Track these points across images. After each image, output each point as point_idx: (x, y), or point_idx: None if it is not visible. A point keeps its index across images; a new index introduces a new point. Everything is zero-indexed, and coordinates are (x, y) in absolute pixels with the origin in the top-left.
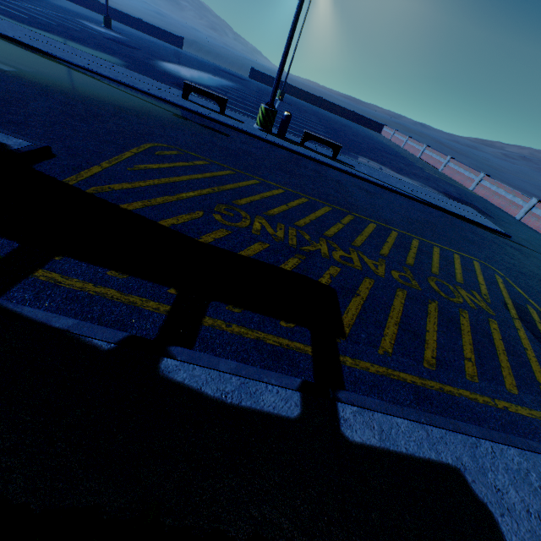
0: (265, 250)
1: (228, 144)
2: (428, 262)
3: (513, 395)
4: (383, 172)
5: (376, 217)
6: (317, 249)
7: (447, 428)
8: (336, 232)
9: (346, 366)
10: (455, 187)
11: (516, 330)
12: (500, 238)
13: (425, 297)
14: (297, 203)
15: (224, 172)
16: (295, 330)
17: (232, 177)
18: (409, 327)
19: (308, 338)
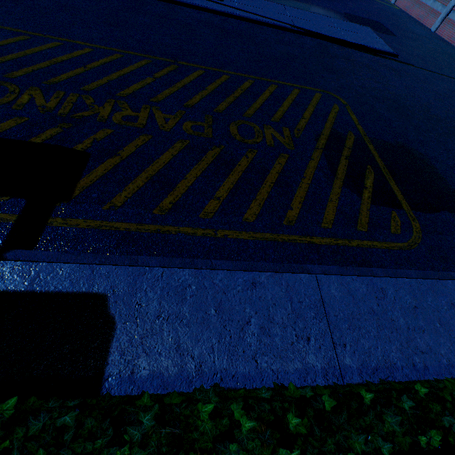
0: (19, 126)
1: (41, 0)
2: (247, 105)
3: (246, 223)
4: (265, 1)
5: (212, 62)
6: (95, 114)
7: (122, 264)
8: (137, 90)
9: (51, 227)
10: (370, 3)
11: (310, 160)
12: (381, 60)
13: (211, 145)
14: (102, 62)
15: (13, 40)
16: (7, 203)
17: (21, 44)
18: (163, 178)
19: (19, 208)
